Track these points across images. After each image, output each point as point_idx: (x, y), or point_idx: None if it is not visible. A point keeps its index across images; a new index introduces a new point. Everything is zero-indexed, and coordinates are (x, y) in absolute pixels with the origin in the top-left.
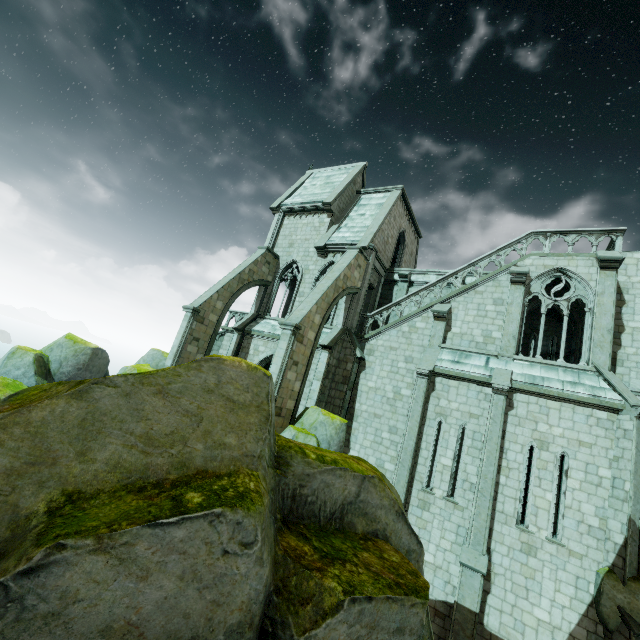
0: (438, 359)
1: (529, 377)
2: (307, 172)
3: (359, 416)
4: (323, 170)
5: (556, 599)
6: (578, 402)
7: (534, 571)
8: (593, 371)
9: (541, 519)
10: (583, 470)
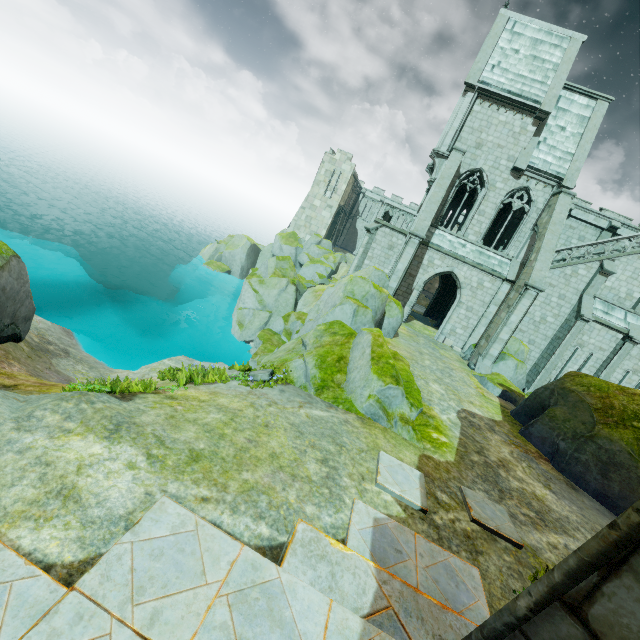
0: (594, 308)
1: None
2: (502, 12)
3: None
4: (526, 21)
5: None
6: None
7: None
8: None
9: None
10: None
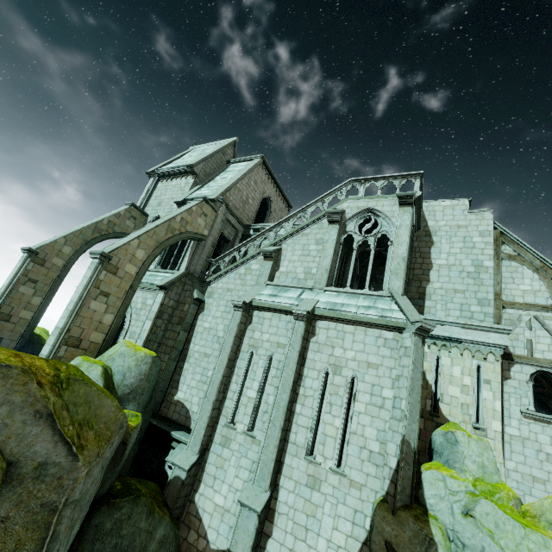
0: (259, 294)
1: (331, 304)
2: (190, 148)
3: (191, 356)
4: (203, 146)
5: (333, 539)
6: (369, 324)
7: (316, 507)
8: (389, 296)
9: (328, 448)
10: (369, 392)
